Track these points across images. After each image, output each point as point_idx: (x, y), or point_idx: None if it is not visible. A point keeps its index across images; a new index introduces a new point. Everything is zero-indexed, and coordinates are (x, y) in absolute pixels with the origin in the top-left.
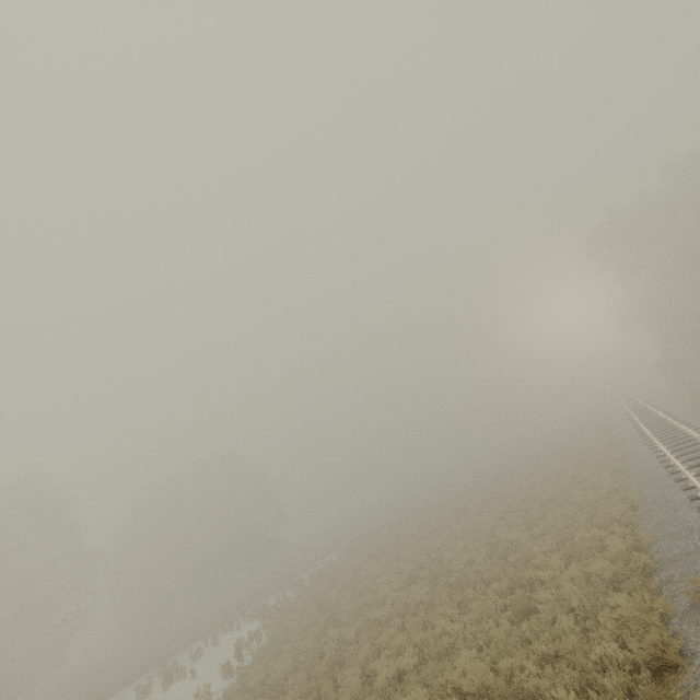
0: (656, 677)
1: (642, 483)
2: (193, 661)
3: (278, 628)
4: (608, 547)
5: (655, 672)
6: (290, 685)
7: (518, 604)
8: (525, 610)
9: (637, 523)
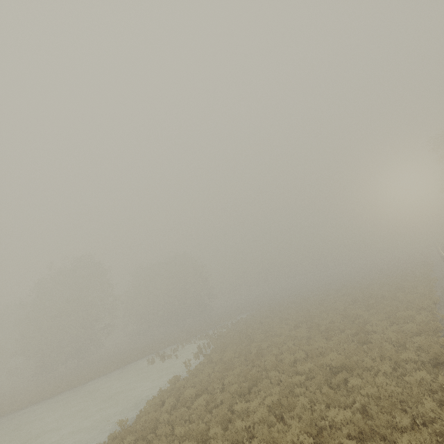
0: (433, 368)
1: (443, 293)
2: (173, 353)
3: (220, 342)
4: (416, 319)
5: (433, 366)
6: (236, 361)
7: (361, 338)
8: (365, 342)
9: (436, 311)
